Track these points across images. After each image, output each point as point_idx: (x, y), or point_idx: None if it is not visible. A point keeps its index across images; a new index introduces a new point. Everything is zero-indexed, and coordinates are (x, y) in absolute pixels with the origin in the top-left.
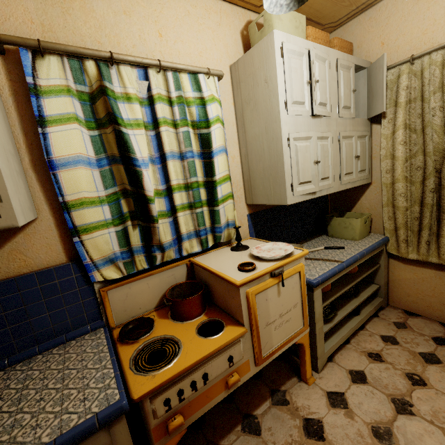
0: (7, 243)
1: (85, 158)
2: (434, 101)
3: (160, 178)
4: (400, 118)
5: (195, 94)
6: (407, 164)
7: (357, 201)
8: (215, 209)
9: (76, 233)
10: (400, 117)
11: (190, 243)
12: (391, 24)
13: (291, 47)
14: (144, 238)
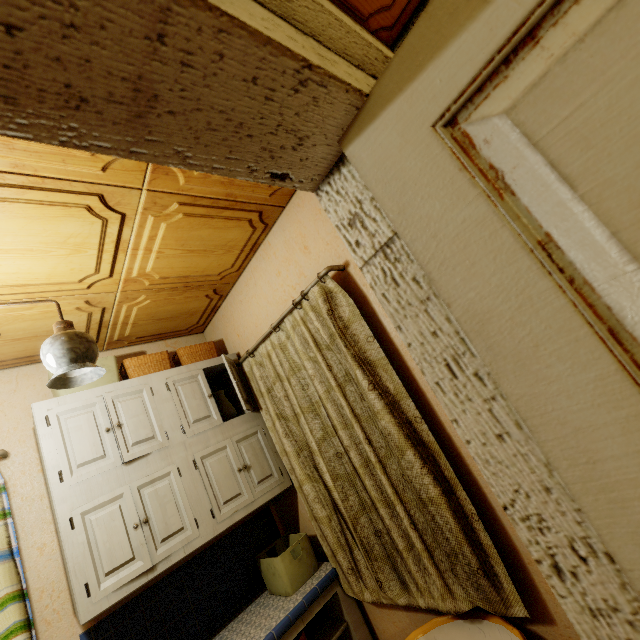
0: None
1: None
2: (278, 392)
3: None
4: (271, 408)
5: None
6: (302, 458)
7: (298, 511)
8: None
9: None
10: (270, 407)
11: None
12: (236, 320)
13: (67, 407)
14: None
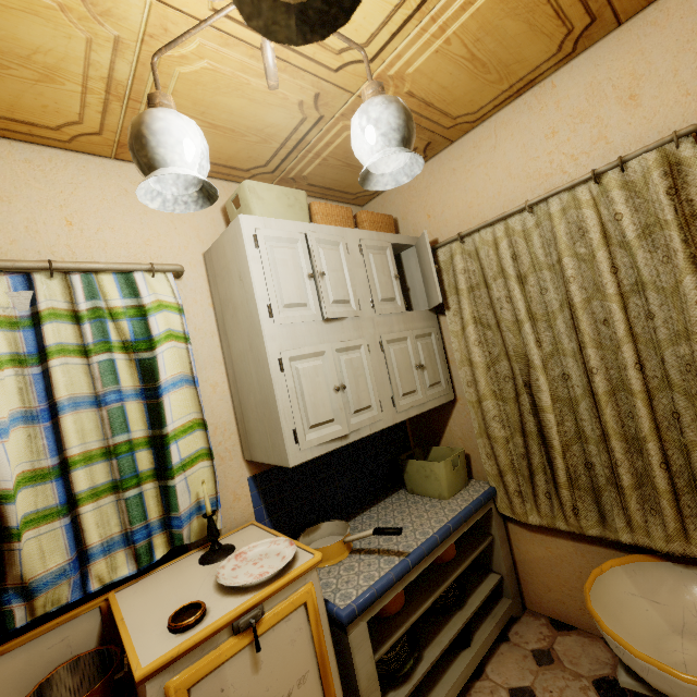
0: None
1: None
2: (498, 290)
3: (50, 445)
4: (467, 310)
5: (128, 301)
6: (491, 373)
7: (445, 427)
8: (170, 484)
9: None
10: (466, 308)
11: (111, 562)
12: (432, 195)
13: (273, 234)
14: None
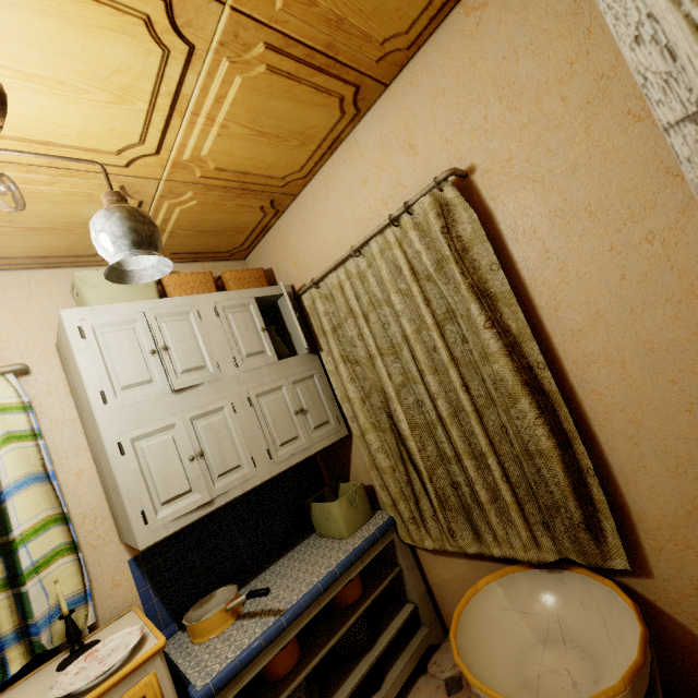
0: None
1: None
2: (350, 330)
3: None
4: (335, 349)
5: None
6: (368, 406)
7: (350, 461)
8: (22, 591)
9: None
10: (334, 348)
11: None
12: (293, 244)
13: (104, 320)
14: None
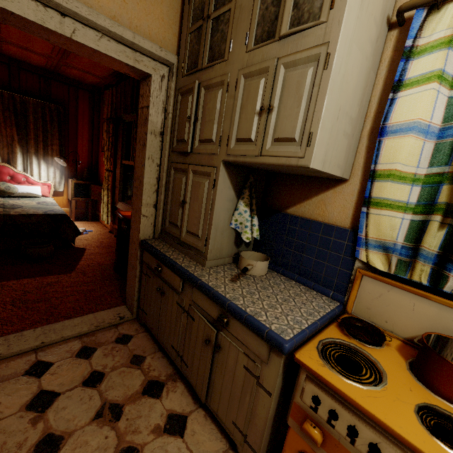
0: (321, 193)
1: (422, 126)
2: None
3: None
4: None
5: None
6: None
7: None
8: None
9: (367, 203)
10: None
11: None
12: None
13: None
14: (446, 245)
